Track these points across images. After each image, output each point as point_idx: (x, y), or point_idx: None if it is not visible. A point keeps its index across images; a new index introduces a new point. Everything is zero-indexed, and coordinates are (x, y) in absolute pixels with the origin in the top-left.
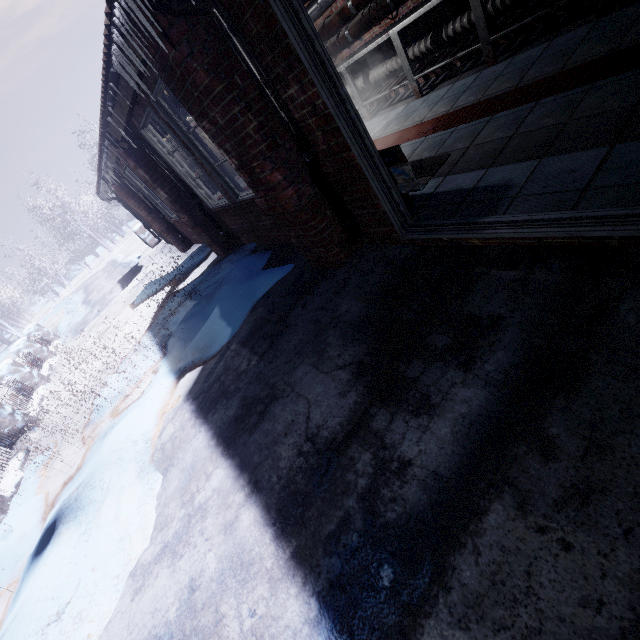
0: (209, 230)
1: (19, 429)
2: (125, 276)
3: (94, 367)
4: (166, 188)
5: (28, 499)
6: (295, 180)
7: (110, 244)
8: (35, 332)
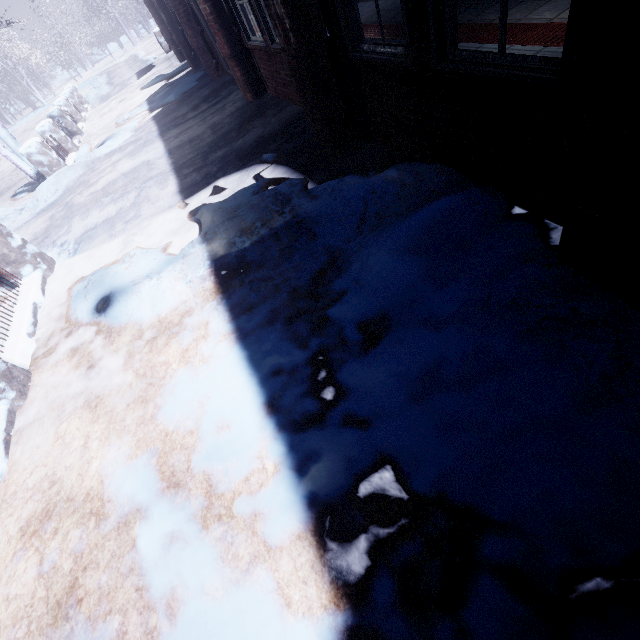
0: (186, 49)
1: (75, 131)
2: (142, 70)
3: (115, 115)
4: (166, 14)
5: (86, 147)
6: (196, 36)
7: (135, 37)
8: (73, 92)
